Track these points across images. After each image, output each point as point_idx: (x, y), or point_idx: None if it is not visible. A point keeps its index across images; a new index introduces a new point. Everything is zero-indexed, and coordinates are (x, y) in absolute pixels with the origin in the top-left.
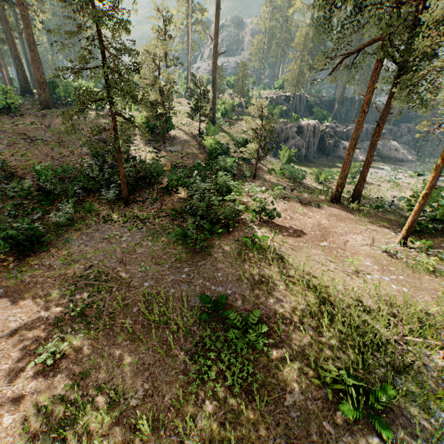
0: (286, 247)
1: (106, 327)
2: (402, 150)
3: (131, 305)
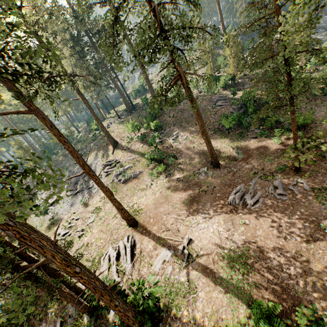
0: None
1: None
2: None
3: None
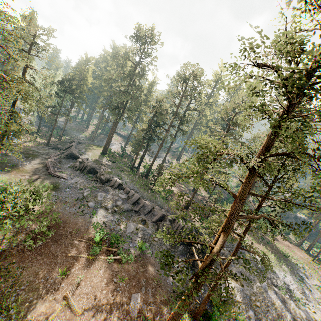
0: (277, 241)
1: None
2: None
3: None
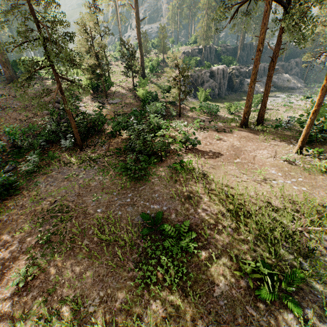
0: (208, 167)
1: (68, 249)
2: (292, 80)
3: (87, 229)
